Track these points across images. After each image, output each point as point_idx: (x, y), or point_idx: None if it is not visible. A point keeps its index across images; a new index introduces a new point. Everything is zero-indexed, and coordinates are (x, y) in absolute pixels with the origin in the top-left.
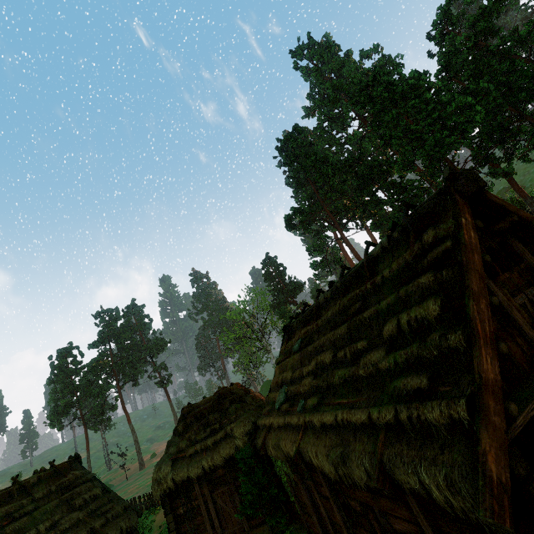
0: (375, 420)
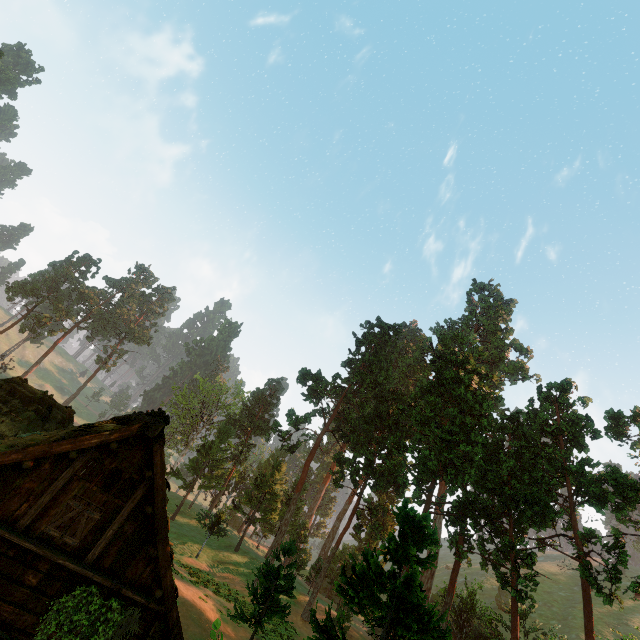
0: None
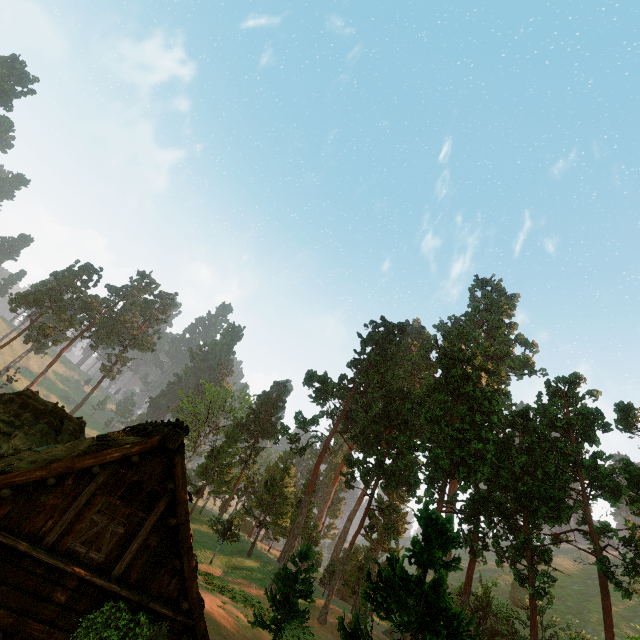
0: None
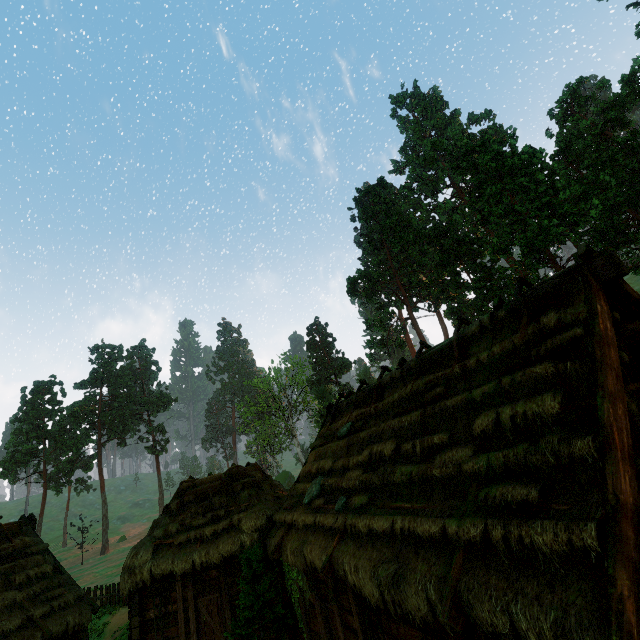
0: (451, 535)
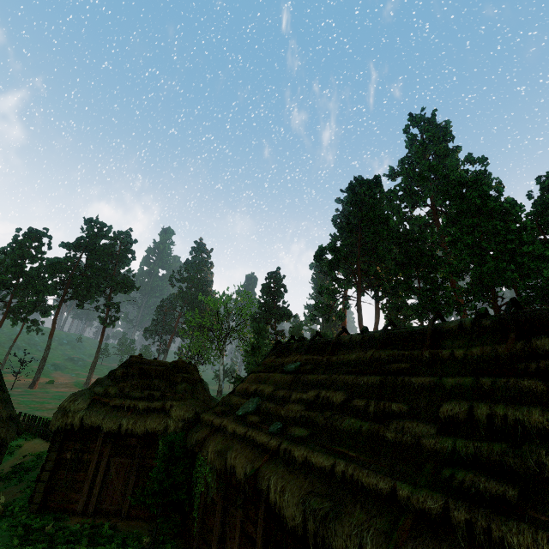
0: (401, 497)
